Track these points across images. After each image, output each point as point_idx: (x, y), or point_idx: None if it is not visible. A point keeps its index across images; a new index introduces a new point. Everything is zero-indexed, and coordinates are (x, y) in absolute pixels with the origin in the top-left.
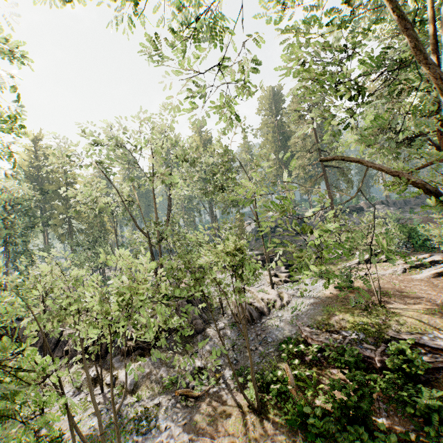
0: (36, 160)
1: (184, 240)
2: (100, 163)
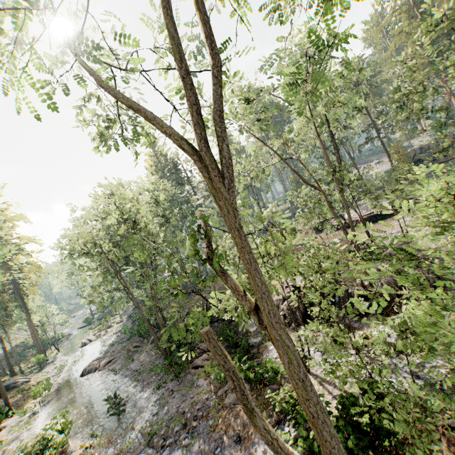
0: (158, 163)
1: (368, 183)
2: (261, 118)
